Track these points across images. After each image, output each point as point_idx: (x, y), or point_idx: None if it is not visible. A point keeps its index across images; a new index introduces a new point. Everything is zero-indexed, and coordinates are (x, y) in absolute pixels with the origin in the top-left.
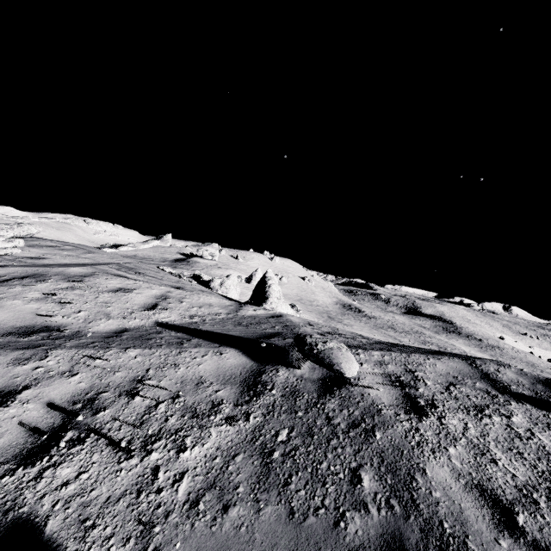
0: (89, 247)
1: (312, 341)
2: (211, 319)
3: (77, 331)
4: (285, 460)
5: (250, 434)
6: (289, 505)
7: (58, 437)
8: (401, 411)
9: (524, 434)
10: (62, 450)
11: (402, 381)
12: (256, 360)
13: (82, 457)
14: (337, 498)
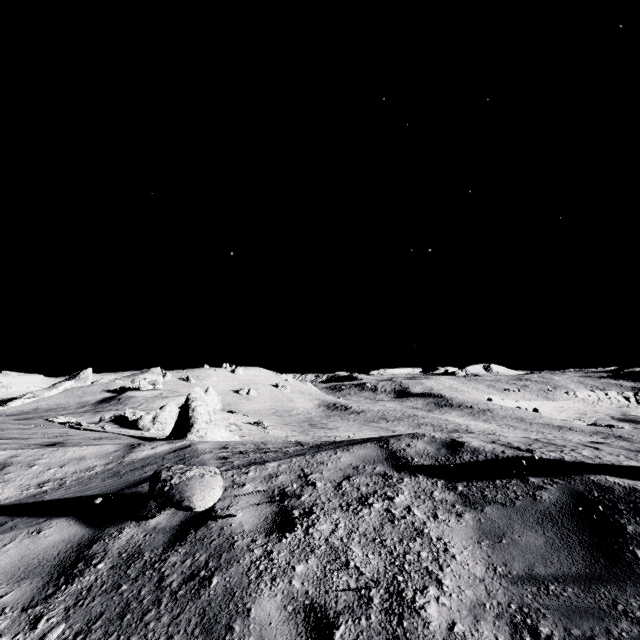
0: None
1: (168, 475)
2: (75, 480)
3: None
4: None
5: None
6: None
7: None
8: (262, 534)
9: (400, 514)
10: None
11: (286, 493)
12: (93, 525)
13: None
14: None
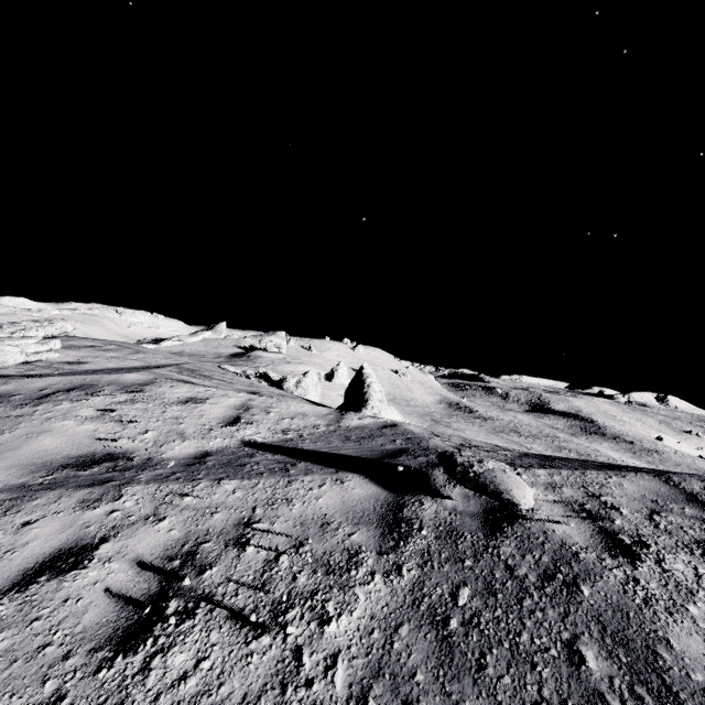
0: (135, 345)
1: (464, 460)
2: (309, 434)
3: (148, 459)
4: (468, 631)
5: (410, 594)
6: (495, 700)
7: (159, 609)
8: (605, 553)
9: None
10: (168, 628)
11: (589, 511)
12: (389, 489)
13: (196, 637)
14: (559, 686)
